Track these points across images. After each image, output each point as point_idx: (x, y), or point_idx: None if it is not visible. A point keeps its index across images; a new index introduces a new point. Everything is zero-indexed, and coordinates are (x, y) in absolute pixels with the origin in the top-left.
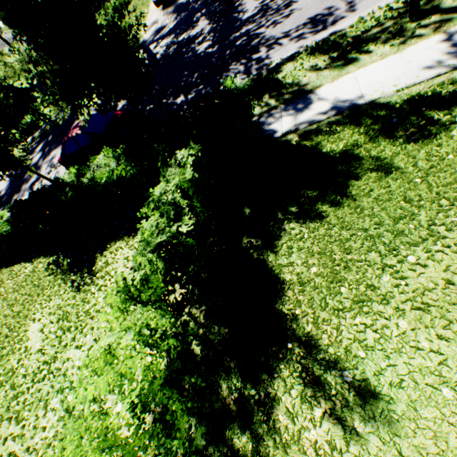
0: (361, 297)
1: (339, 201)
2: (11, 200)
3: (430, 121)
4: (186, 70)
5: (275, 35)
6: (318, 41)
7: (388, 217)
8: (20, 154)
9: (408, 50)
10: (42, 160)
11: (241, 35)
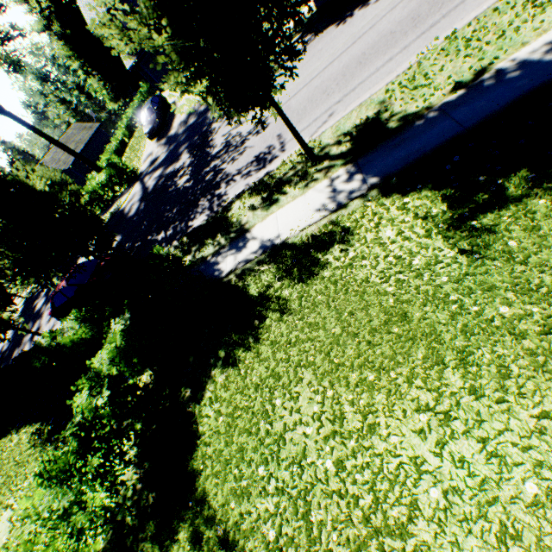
0: (243, 445)
1: (250, 344)
2: (11, 356)
3: (315, 261)
4: (169, 204)
5: (233, 171)
6: (256, 181)
7: (274, 360)
8: (11, 314)
9: (309, 192)
10: (45, 306)
11: (210, 170)
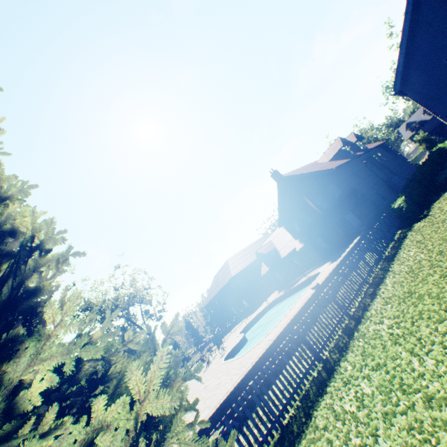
0: None
1: None
2: None
3: None
4: None
5: None
6: None
7: None
8: None
9: None
10: None
11: None
